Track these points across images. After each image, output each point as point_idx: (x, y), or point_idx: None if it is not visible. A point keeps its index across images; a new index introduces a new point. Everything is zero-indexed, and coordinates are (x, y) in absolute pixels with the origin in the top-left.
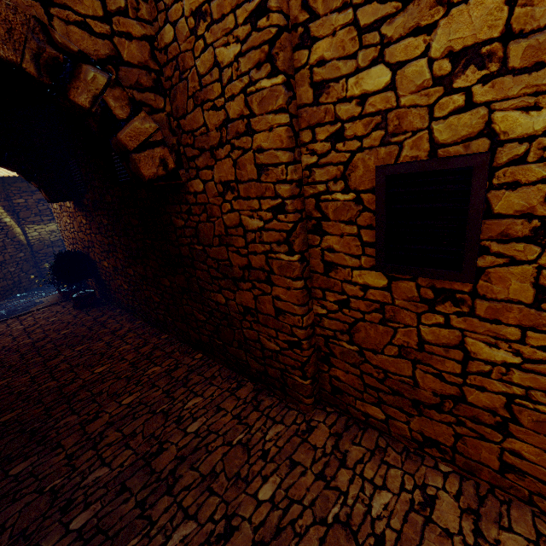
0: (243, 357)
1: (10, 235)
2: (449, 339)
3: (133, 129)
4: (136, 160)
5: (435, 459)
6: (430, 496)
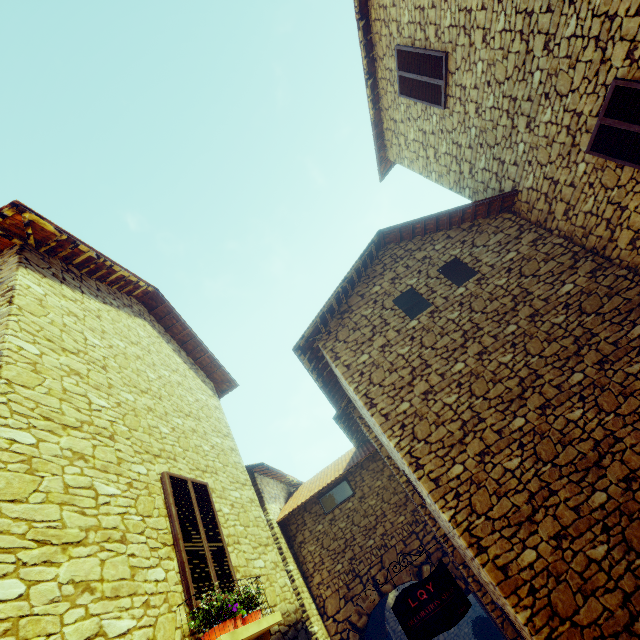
0: None
1: None
2: None
3: None
4: None
5: None
6: None
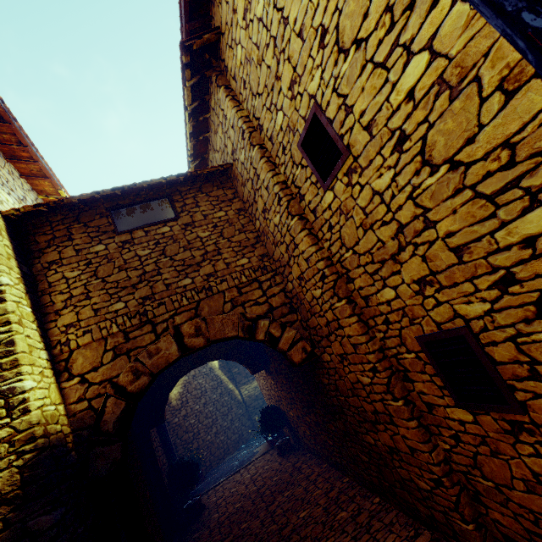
0: (409, 500)
1: (233, 397)
2: None
3: (285, 339)
4: (290, 355)
5: None
6: None
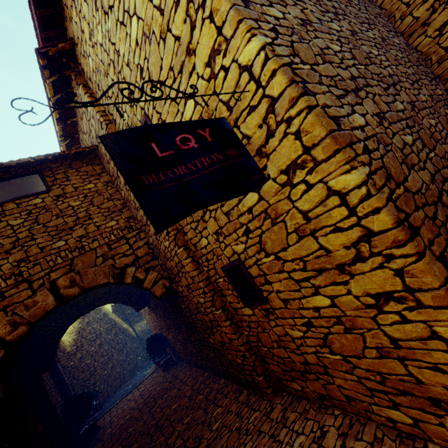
0: (236, 373)
1: (127, 335)
2: (282, 331)
3: (148, 280)
4: (153, 291)
5: (331, 408)
6: (324, 432)
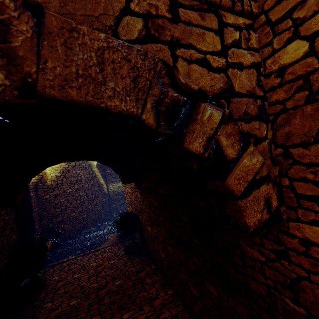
0: None
1: (101, 189)
2: None
3: (241, 168)
4: (242, 207)
5: None
6: None
